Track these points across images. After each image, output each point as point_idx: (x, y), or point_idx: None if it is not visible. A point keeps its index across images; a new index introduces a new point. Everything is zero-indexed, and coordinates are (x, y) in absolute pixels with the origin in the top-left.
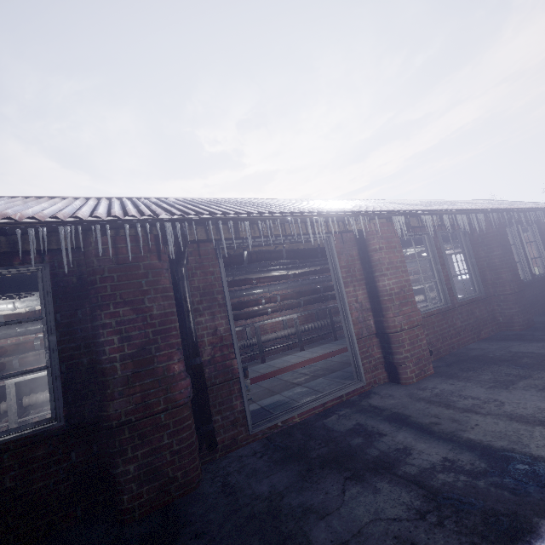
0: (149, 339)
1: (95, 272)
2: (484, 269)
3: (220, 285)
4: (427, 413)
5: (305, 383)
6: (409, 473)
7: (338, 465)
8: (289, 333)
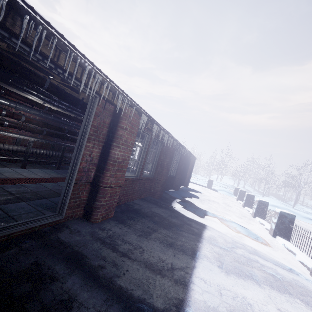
0: None
1: None
2: (159, 165)
3: None
4: (99, 254)
5: (3, 204)
6: None
7: None
8: (18, 149)
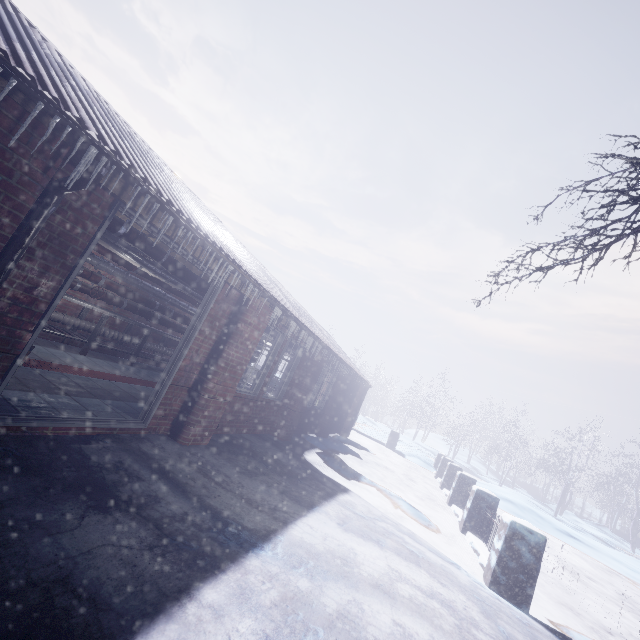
0: None
1: None
2: (294, 384)
3: (84, 246)
4: (188, 475)
5: (76, 396)
6: (152, 516)
7: (85, 493)
8: (81, 325)
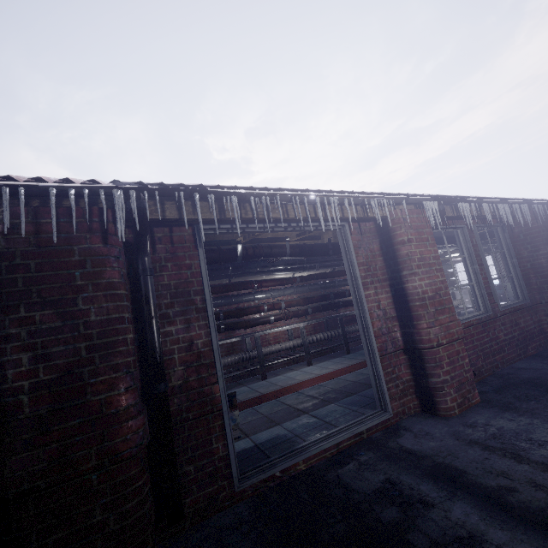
0: (80, 358)
1: (1, 258)
2: (528, 271)
3: (200, 283)
4: (490, 468)
5: (313, 410)
6: None
7: None
8: (294, 344)
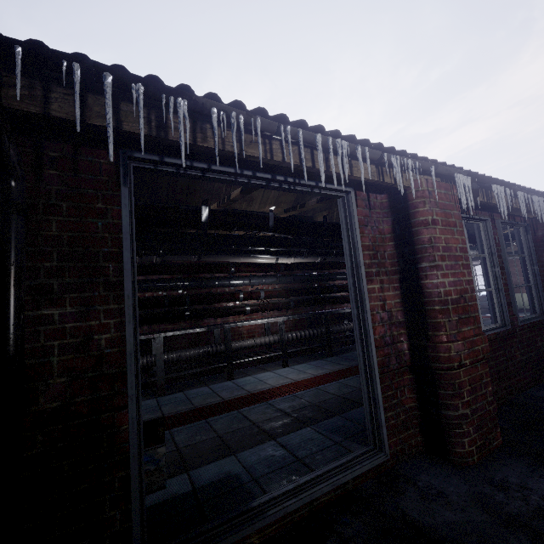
0: None
1: None
2: None
3: (118, 243)
4: None
5: (282, 435)
6: None
7: None
8: (270, 341)
